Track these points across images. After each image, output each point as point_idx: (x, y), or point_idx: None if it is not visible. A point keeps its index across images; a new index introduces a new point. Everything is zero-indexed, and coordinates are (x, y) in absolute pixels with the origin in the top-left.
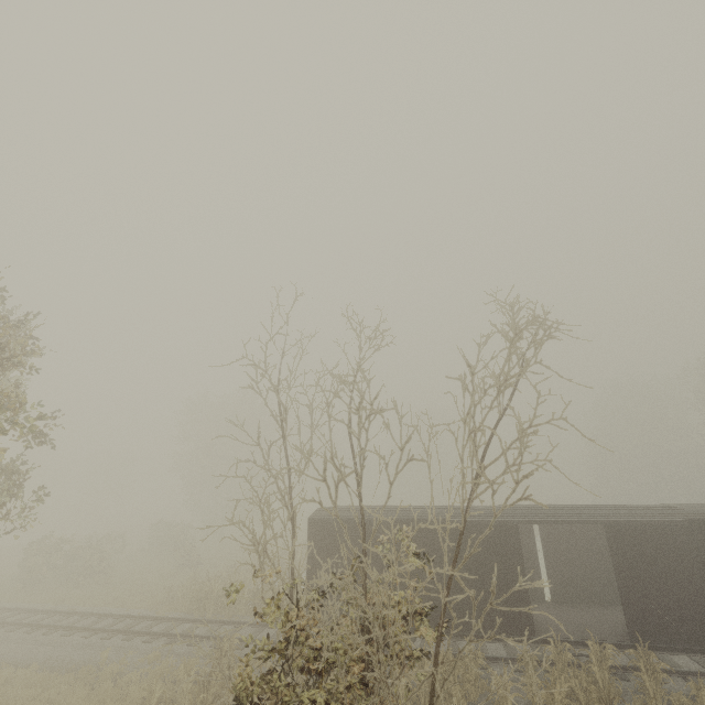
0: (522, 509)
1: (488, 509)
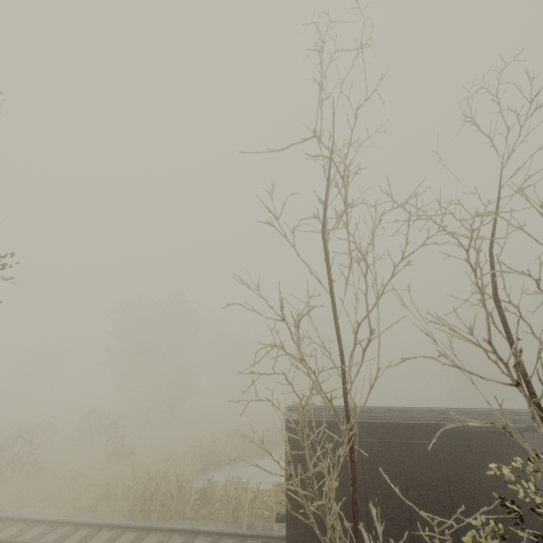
0: (512, 414)
1: (475, 413)
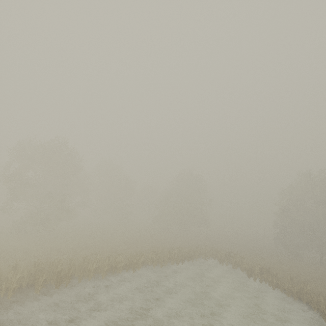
0: None
1: None
